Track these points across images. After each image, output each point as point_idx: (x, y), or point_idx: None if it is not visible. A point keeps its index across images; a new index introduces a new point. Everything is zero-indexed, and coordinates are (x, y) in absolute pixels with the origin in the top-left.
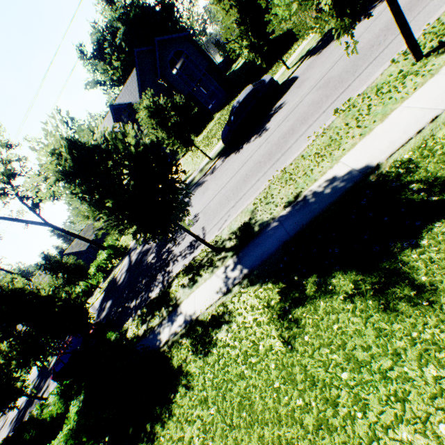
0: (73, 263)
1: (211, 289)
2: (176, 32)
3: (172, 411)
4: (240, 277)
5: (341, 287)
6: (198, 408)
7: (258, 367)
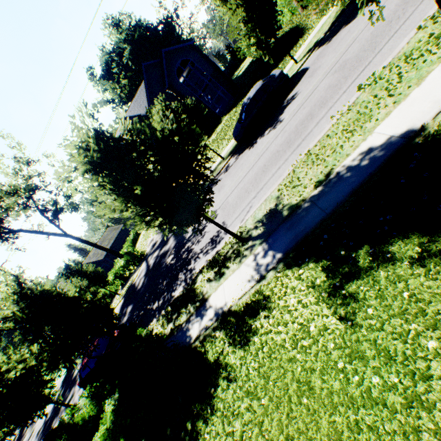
0: (92, 270)
1: (241, 279)
2: (182, 42)
3: (215, 406)
4: (273, 262)
5: (403, 253)
6: (246, 400)
7: (313, 349)
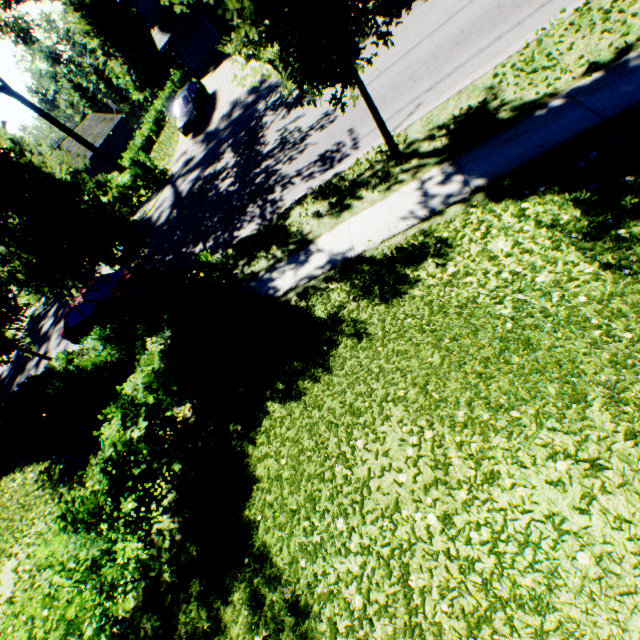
0: (71, 175)
1: (388, 215)
2: None
3: (334, 366)
4: (464, 192)
5: None
6: (395, 359)
7: (542, 303)
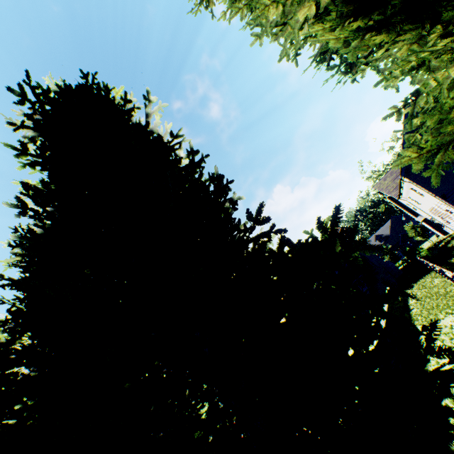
0: None
1: None
2: None
3: None
4: None
5: None
6: None
7: None
